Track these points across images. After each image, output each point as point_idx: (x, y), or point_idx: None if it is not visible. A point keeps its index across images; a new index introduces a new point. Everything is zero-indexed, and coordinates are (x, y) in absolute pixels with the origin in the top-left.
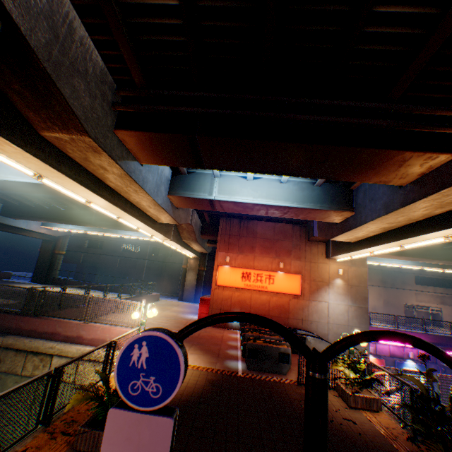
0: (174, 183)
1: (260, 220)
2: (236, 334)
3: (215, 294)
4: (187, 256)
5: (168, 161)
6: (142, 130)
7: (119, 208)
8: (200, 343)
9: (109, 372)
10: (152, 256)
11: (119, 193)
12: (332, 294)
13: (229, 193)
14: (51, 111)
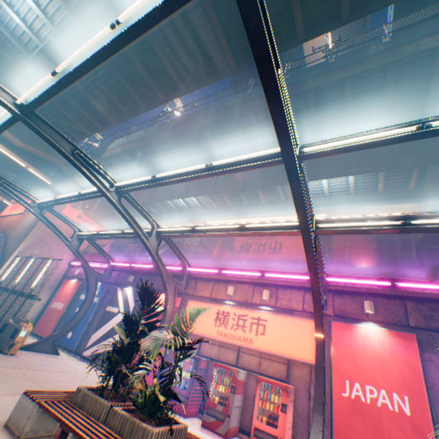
0: None
1: None
2: None
3: None
4: None
5: None
6: None
7: None
8: None
9: None
10: None
11: None
12: None
13: None
14: None
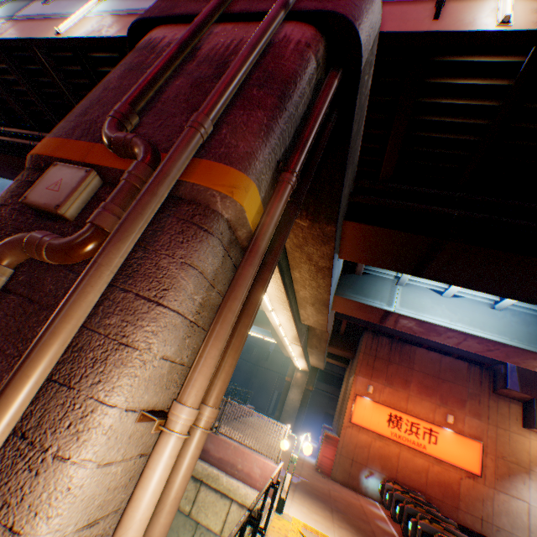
0: (343, 283)
1: (414, 345)
2: (377, 508)
3: (347, 434)
4: (293, 366)
5: (376, 260)
6: (376, 224)
7: (287, 301)
8: (340, 509)
9: (264, 526)
10: (245, 354)
11: (293, 284)
12: (536, 492)
13: (414, 308)
14: (313, 197)
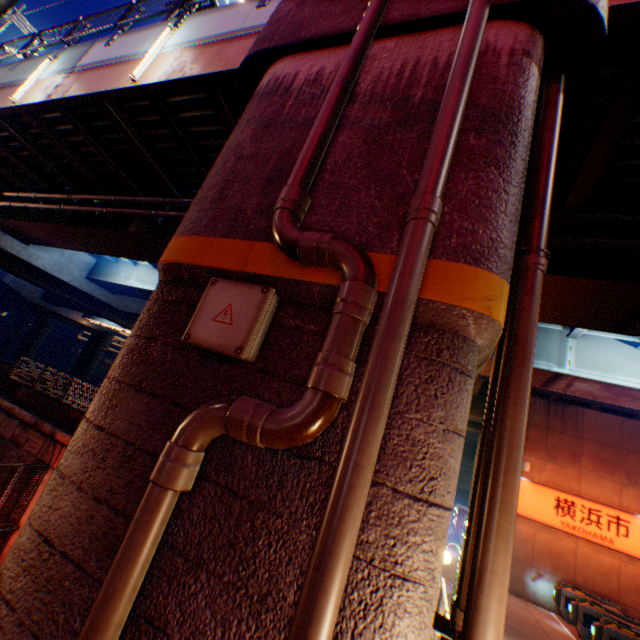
0: None
1: (578, 405)
2: (557, 623)
3: None
4: None
5: (555, 316)
6: (566, 273)
7: None
8: (515, 631)
9: None
10: None
11: None
12: None
13: (597, 367)
14: None
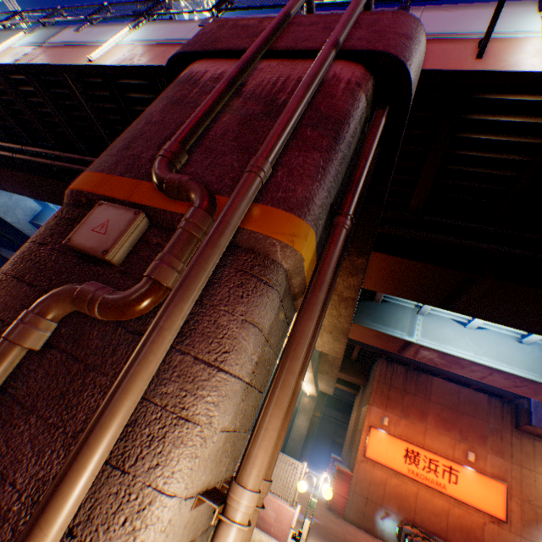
0: (361, 310)
1: (430, 374)
2: None
3: (360, 469)
4: (300, 390)
5: (401, 291)
6: (406, 256)
7: None
8: None
9: None
10: None
11: None
12: None
13: (436, 339)
14: None
